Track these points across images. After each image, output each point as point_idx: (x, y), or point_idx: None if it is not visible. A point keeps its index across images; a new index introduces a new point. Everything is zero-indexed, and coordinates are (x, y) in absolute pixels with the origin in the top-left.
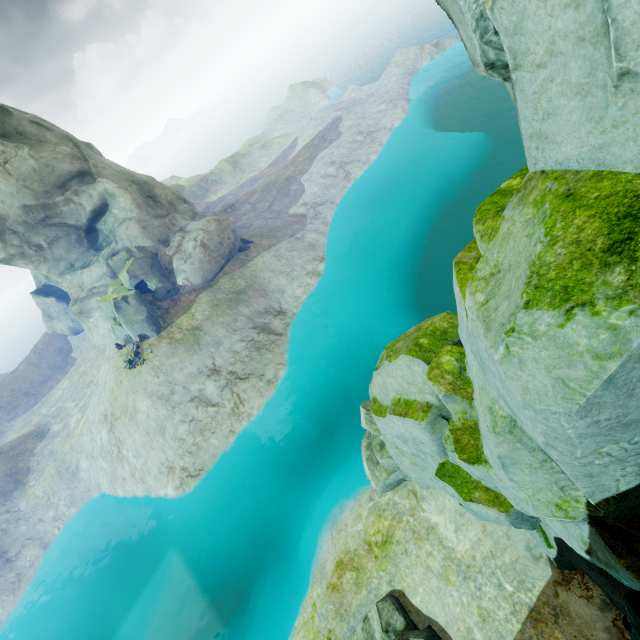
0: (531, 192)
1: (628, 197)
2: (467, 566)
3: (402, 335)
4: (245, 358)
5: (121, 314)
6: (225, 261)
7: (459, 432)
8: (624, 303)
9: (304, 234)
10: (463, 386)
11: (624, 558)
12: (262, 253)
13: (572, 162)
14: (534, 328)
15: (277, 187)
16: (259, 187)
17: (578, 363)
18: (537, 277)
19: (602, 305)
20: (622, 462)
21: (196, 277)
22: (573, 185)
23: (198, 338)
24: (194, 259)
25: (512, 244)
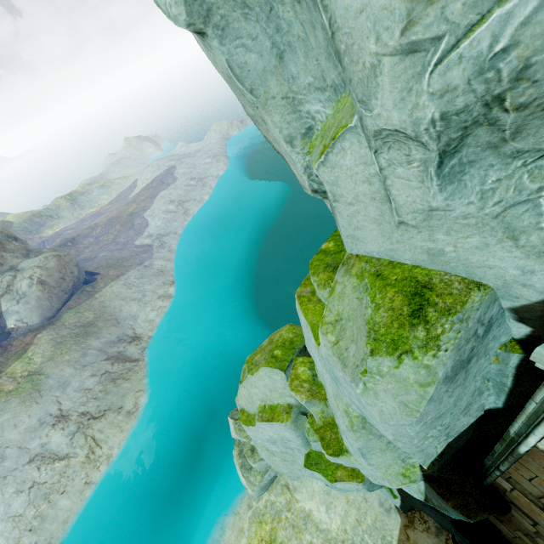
0: (352, 267)
1: (413, 281)
2: (342, 542)
3: (258, 348)
4: (99, 394)
5: None
6: (68, 295)
7: (322, 430)
8: (429, 350)
9: (152, 262)
10: (318, 390)
11: (450, 500)
12: (110, 283)
13: (375, 253)
14: (380, 369)
15: (121, 221)
16: (102, 222)
17: (411, 391)
18: (373, 332)
19: (417, 352)
20: (438, 437)
21: (33, 316)
22: (379, 268)
23: (38, 384)
24: (30, 298)
25: (347, 301)
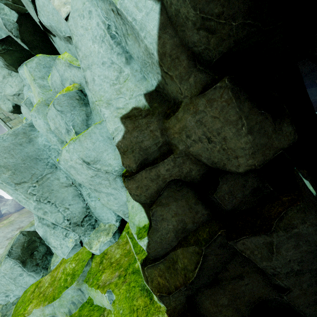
0: None
1: None
2: None
3: None
4: None
5: None
6: None
7: None
8: None
9: None
10: None
11: None
12: None
13: None
14: None
15: None
16: None
17: None
18: None
19: None
20: None
21: (12, 209)
22: None
23: (12, 222)
24: (12, 204)
25: None
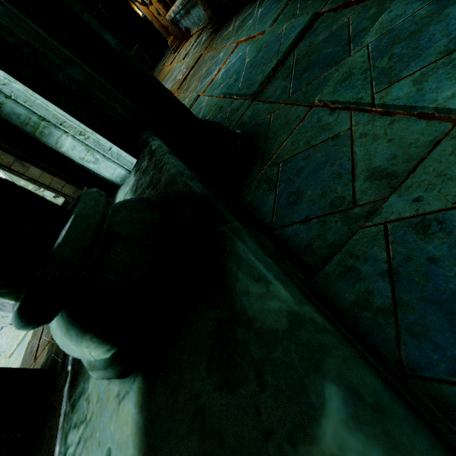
0: None
1: None
2: None
3: None
4: None
5: (5, 311)
6: None
7: None
8: None
9: None
10: None
11: None
12: None
13: None
14: None
15: None
16: None
17: None
18: None
19: None
20: None
21: None
22: None
23: None
24: None
25: None
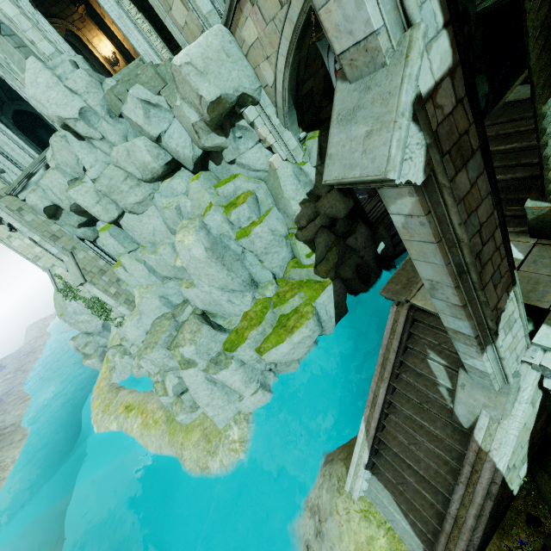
0: None
1: None
2: None
3: None
4: None
5: None
6: None
7: None
8: None
9: (5, 401)
10: None
11: None
12: None
13: None
14: None
15: None
16: None
17: None
18: None
19: None
20: None
21: None
22: None
23: None
24: None
25: None
